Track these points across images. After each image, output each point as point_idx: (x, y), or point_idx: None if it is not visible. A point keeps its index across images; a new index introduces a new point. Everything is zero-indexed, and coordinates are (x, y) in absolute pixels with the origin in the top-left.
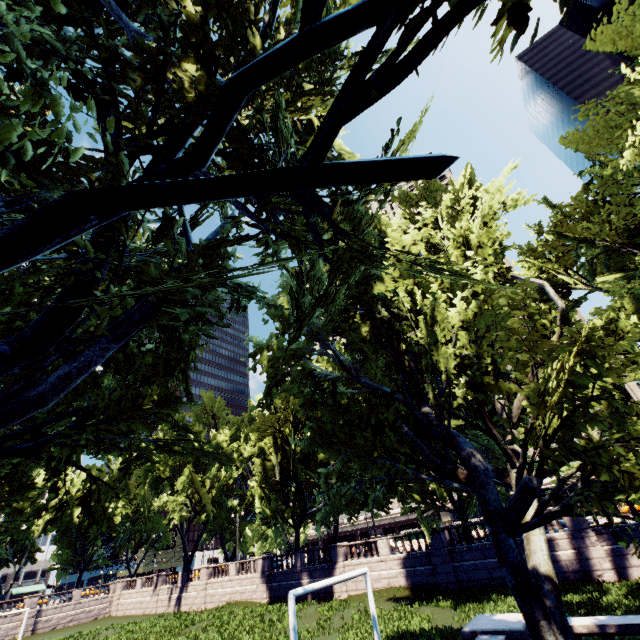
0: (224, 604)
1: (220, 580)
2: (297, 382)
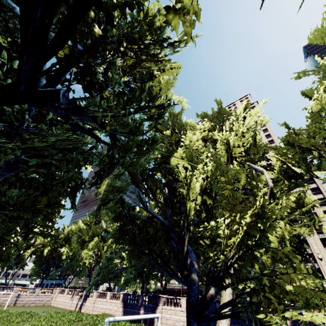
0: (101, 313)
1: (101, 300)
2: (116, 205)
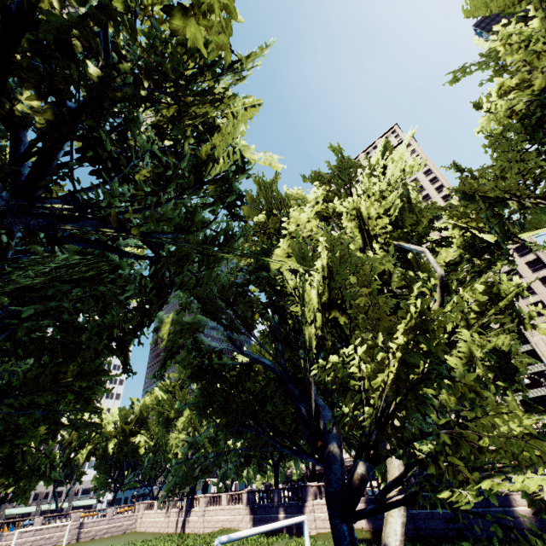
0: (217, 530)
1: (214, 508)
2: (192, 354)
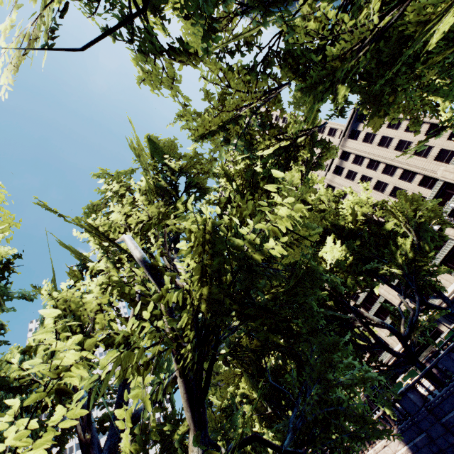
0: None
1: None
2: None
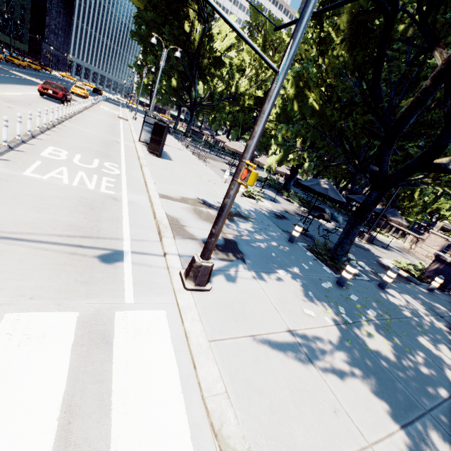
0: None
1: None
2: None
